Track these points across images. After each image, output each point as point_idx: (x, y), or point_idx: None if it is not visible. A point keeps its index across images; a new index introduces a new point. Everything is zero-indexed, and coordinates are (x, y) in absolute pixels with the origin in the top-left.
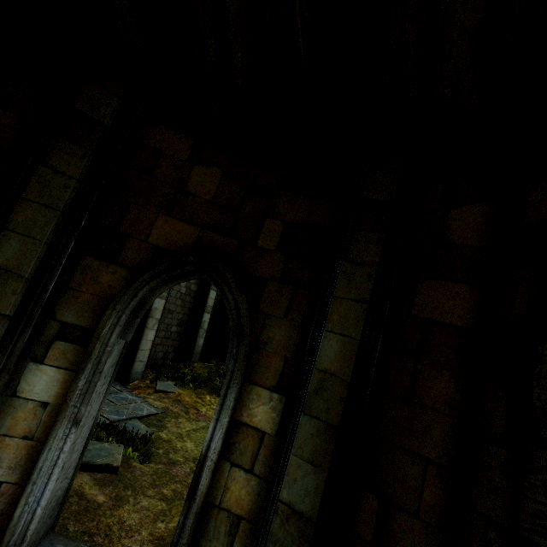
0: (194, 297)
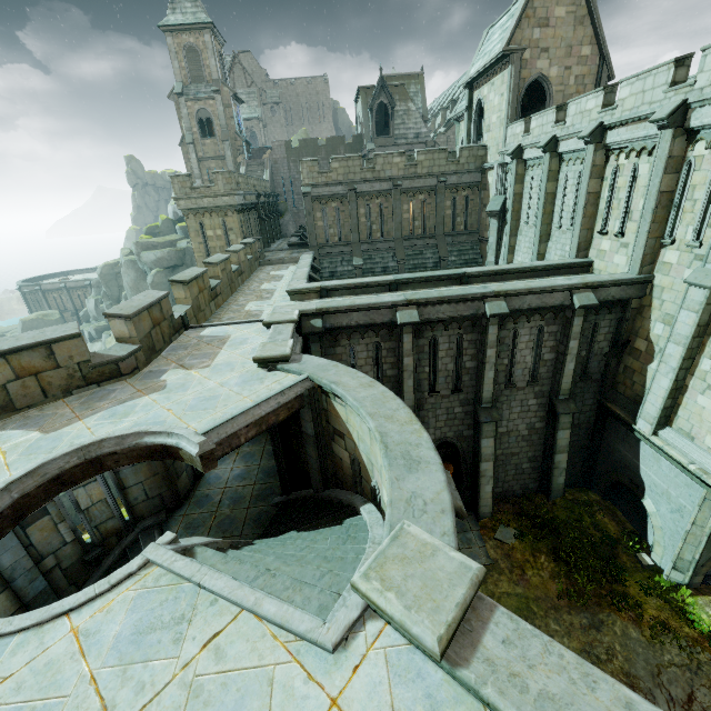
0: (544, 432)
